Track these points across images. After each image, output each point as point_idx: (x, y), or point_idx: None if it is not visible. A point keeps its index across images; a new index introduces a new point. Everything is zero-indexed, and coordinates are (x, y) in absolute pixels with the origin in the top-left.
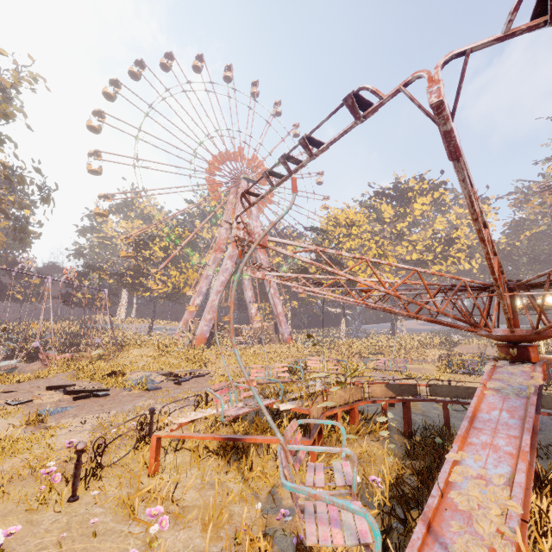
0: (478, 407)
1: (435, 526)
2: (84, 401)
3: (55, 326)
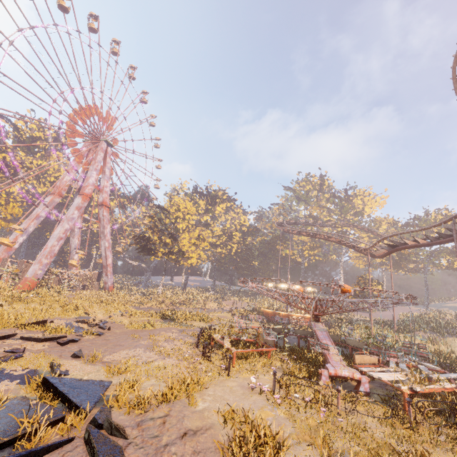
0: (319, 334)
1: (329, 356)
2: (74, 346)
3: None
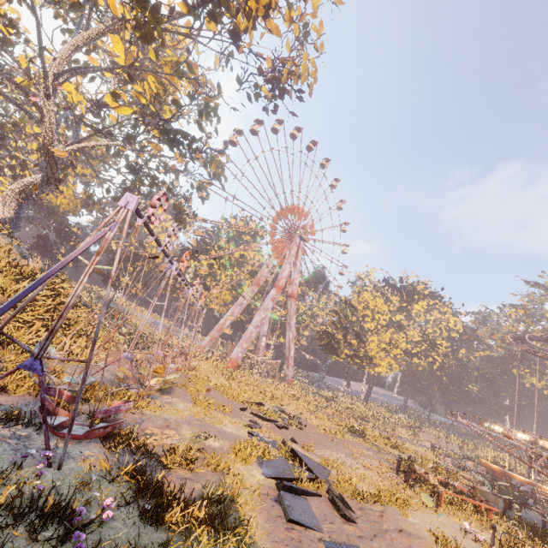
0: None
1: None
2: (287, 432)
3: None
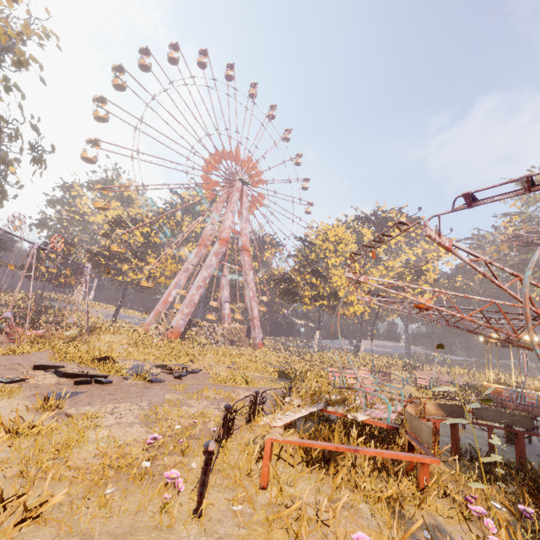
0: None
1: None
2: (88, 387)
3: (5, 298)
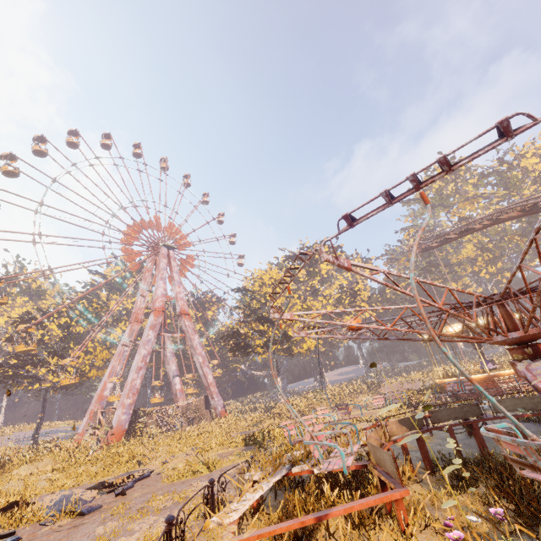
0: None
1: None
2: None
3: None
